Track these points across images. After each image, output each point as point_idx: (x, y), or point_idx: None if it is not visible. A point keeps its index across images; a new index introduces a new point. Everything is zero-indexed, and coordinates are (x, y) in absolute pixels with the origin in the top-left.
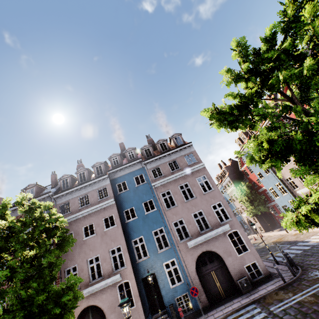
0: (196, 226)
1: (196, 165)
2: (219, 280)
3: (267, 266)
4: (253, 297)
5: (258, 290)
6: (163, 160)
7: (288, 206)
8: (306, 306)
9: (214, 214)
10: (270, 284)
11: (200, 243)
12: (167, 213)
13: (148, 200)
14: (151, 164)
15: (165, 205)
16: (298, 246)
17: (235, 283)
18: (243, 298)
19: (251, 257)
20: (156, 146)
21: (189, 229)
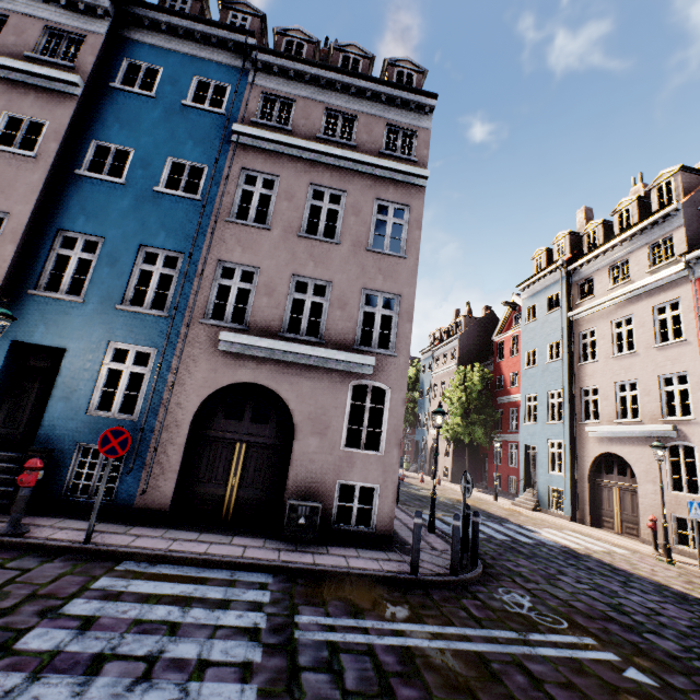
0: (284, 311)
1: (403, 165)
2: (245, 474)
3: (402, 522)
4: (292, 560)
5: (325, 551)
6: (319, 91)
7: (541, 450)
8: (422, 686)
9: (357, 315)
10: (371, 558)
11: (261, 358)
12: (223, 229)
13: (194, 161)
14: (277, 78)
15: (235, 208)
16: (505, 529)
17: (283, 504)
18: (267, 547)
19: (374, 471)
20: (331, 62)
21: (256, 304)
